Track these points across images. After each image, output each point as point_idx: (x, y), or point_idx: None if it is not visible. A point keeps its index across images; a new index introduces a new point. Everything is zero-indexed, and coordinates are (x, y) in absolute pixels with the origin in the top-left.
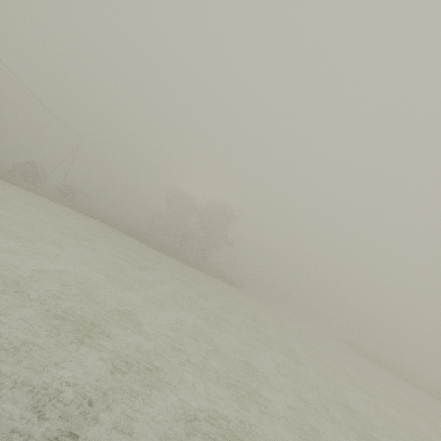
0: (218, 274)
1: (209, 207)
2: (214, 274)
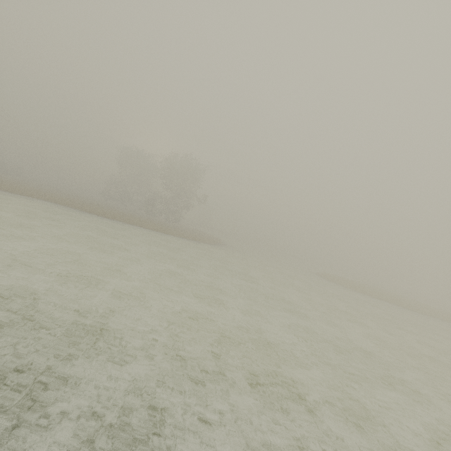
0: (195, 236)
1: (171, 163)
2: (191, 237)
